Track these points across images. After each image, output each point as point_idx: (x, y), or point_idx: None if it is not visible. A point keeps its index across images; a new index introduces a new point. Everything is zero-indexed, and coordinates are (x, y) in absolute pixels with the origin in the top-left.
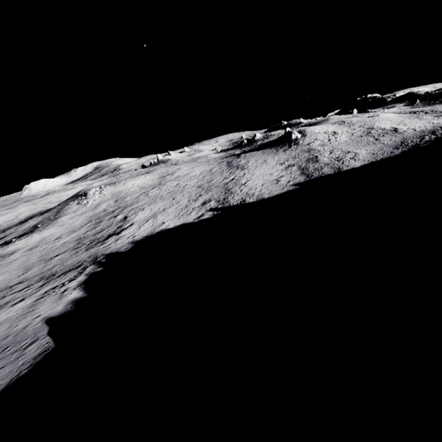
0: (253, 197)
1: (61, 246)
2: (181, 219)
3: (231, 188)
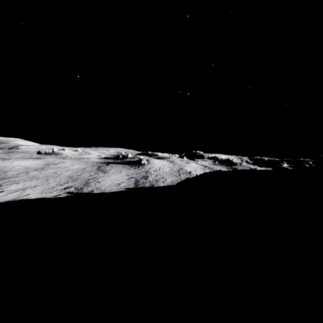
0: (99, 190)
1: None
2: (43, 195)
3: (89, 182)
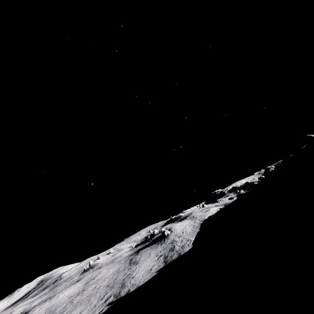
0: (134, 286)
1: None
2: None
3: (125, 282)
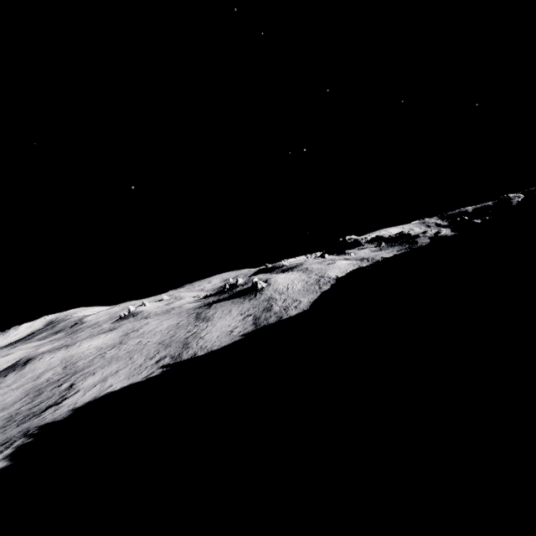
0: (205, 350)
1: None
2: (130, 380)
3: (189, 343)
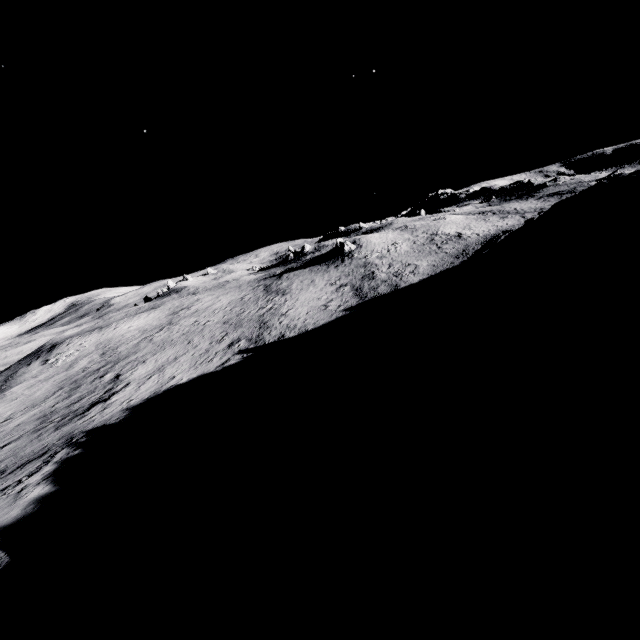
0: (295, 330)
1: (14, 430)
2: (198, 370)
3: (267, 321)
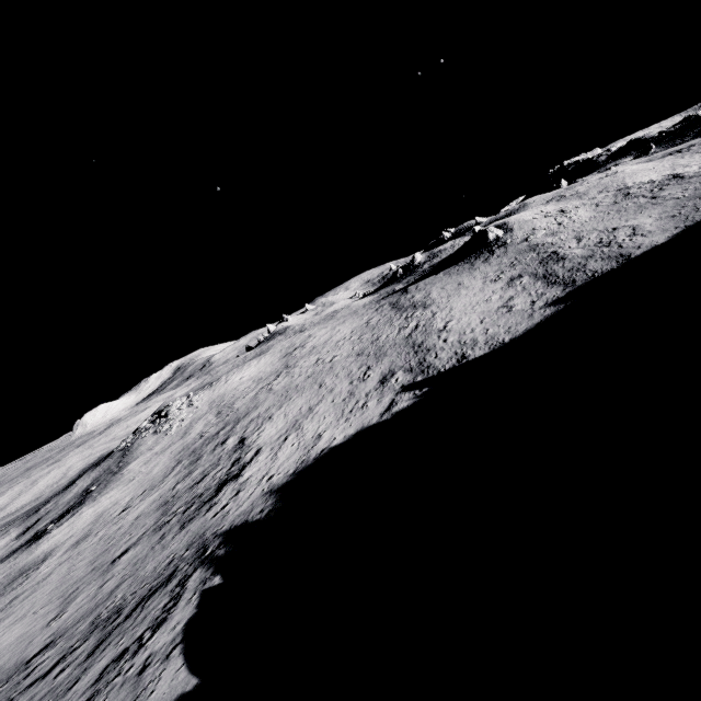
0: (479, 345)
1: (132, 526)
2: (352, 421)
3: (422, 342)
